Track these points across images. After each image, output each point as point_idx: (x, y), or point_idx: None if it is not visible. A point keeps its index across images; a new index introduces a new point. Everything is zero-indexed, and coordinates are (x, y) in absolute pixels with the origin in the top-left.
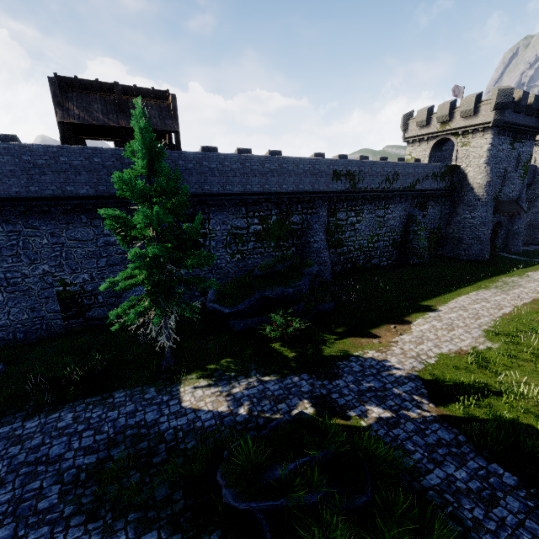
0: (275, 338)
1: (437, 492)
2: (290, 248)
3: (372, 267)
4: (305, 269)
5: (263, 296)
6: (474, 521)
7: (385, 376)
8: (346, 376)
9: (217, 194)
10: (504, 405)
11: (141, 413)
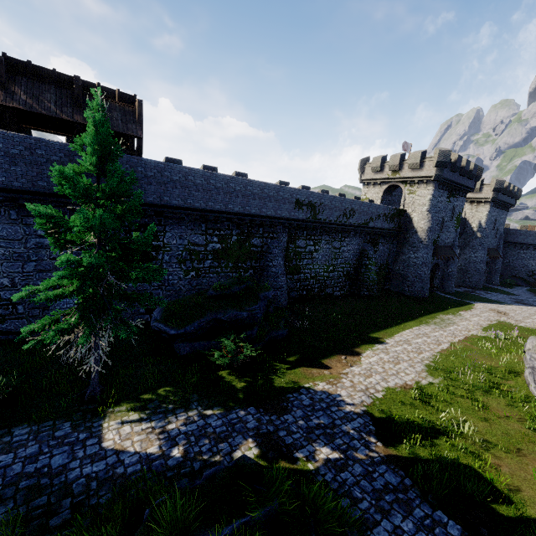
0: (224, 366)
1: None
2: (248, 270)
3: (326, 296)
4: (261, 293)
5: (214, 319)
6: None
7: (334, 410)
8: (295, 411)
9: (177, 206)
10: (445, 444)
11: (46, 457)
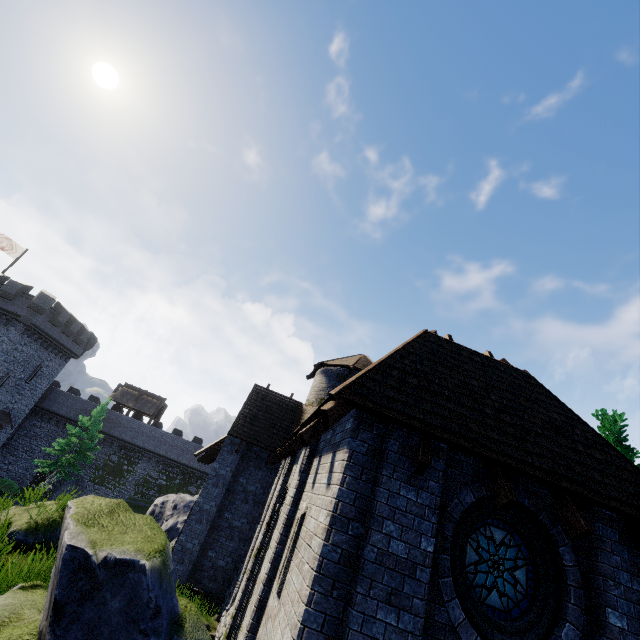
0: None
1: None
2: None
3: None
4: None
5: None
6: None
7: None
8: None
9: (150, 450)
10: None
11: None
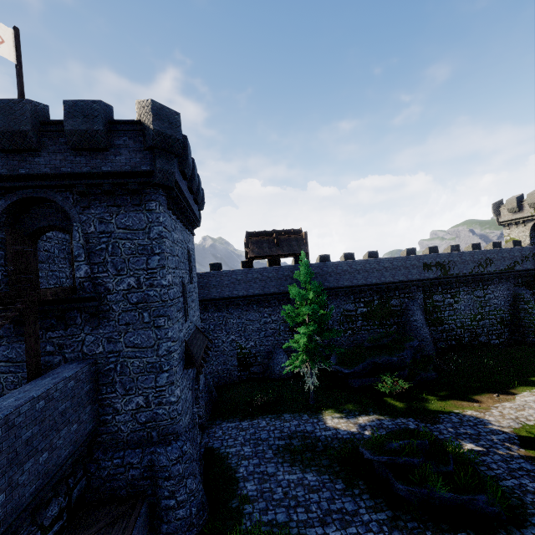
0: (386, 394)
1: (509, 487)
2: (391, 325)
3: (481, 344)
4: (406, 343)
5: (373, 362)
6: (532, 502)
7: (480, 427)
8: (445, 423)
9: (333, 287)
10: None
11: (303, 426)
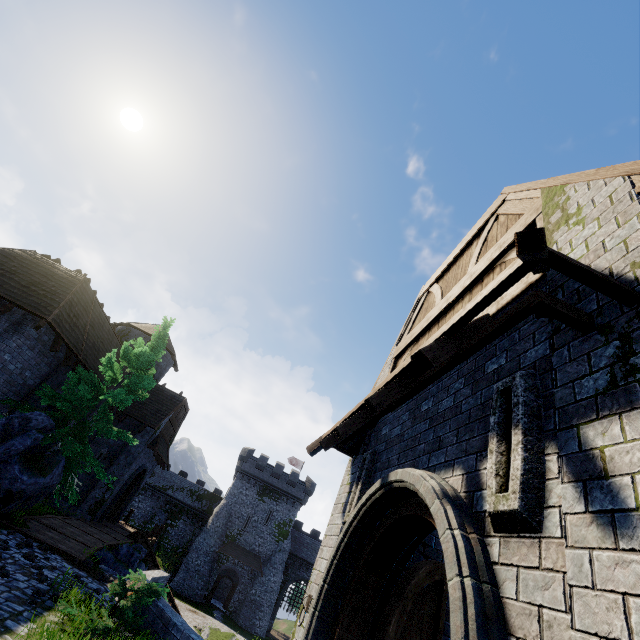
0: None
1: None
2: None
3: None
4: None
5: None
6: None
7: None
8: None
9: None
10: None
11: None
